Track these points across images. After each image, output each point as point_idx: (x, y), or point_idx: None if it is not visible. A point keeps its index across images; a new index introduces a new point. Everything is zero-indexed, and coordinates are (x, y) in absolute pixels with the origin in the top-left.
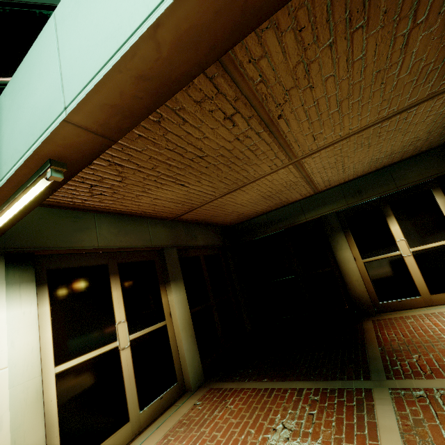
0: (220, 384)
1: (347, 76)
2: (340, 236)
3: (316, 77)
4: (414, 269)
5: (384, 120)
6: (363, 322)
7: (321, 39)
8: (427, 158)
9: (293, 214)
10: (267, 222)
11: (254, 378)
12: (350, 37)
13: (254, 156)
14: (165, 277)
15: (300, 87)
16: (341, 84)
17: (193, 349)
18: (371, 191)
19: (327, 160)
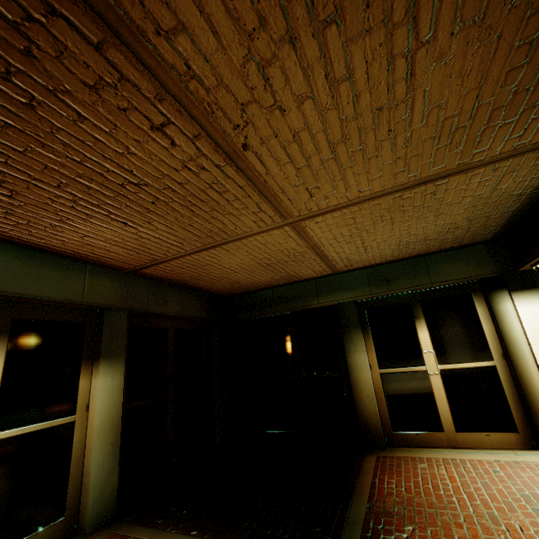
0: (131, 529)
1: (334, 105)
2: (356, 333)
3: (284, 93)
4: (440, 393)
5: (405, 189)
6: (365, 456)
7: (273, 25)
8: (470, 253)
9: (305, 295)
10: (271, 299)
11: (182, 526)
12: (320, 35)
13: (225, 201)
14: (96, 350)
15: (263, 104)
16: (328, 116)
17: (110, 465)
18: (401, 283)
19: (338, 230)
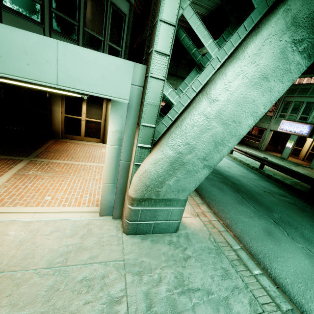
0: None
1: None
2: (58, 99)
3: None
4: (83, 126)
5: None
6: (51, 140)
7: None
8: None
9: None
10: None
11: None
12: None
13: None
14: None
15: None
16: None
17: None
18: None
19: None
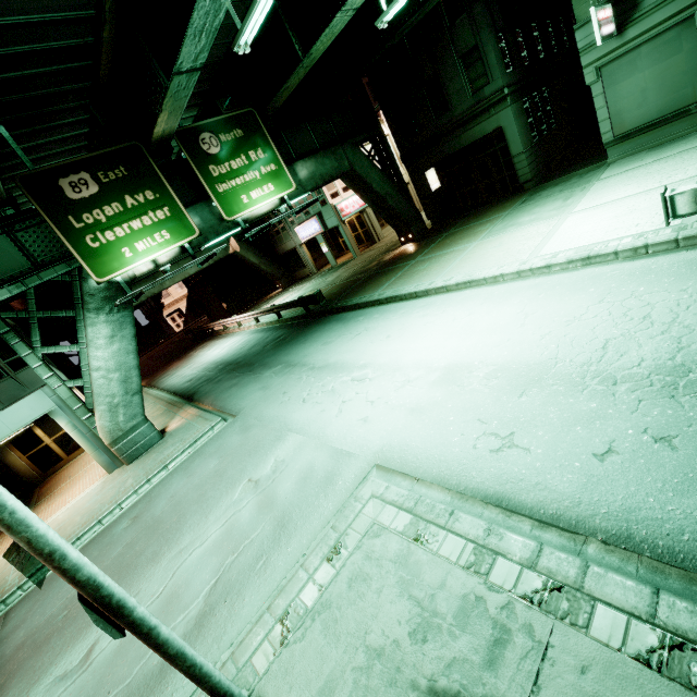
0: None
1: None
2: (3, 449)
3: None
4: (57, 448)
5: None
6: (36, 489)
7: None
8: None
9: None
10: None
11: None
12: None
13: None
14: None
15: None
16: None
17: None
18: None
19: None
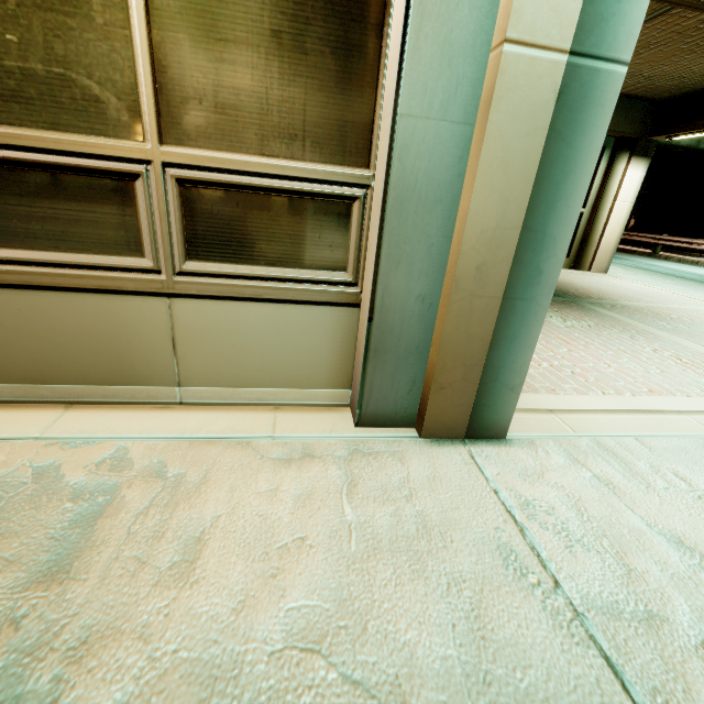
0: None
1: None
2: None
3: None
4: None
5: None
6: None
7: None
8: (634, 108)
9: None
10: None
11: None
12: None
13: None
14: None
15: None
16: None
17: None
18: None
19: (660, 34)
